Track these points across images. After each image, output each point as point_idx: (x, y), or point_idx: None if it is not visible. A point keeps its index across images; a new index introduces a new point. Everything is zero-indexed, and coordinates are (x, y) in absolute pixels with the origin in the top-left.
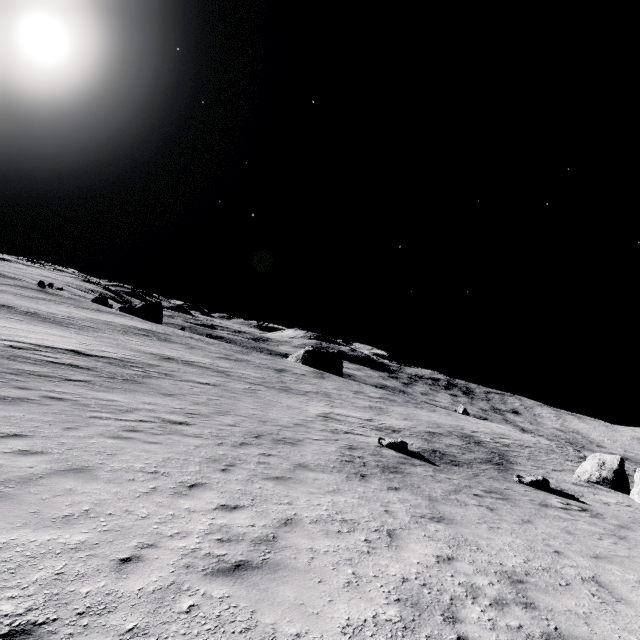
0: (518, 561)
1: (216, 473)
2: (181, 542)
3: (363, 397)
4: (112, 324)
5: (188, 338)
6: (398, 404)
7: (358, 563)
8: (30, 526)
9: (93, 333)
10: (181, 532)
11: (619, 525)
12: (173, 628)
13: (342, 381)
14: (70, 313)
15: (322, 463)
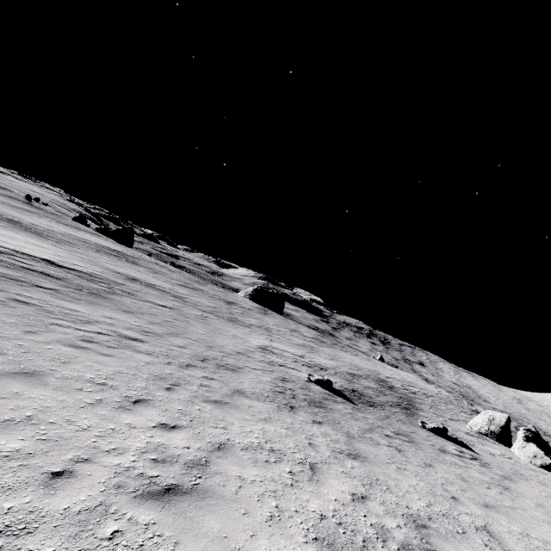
0: (422, 505)
1: (161, 391)
2: (116, 459)
3: (298, 335)
4: (87, 242)
5: (153, 263)
6: (327, 345)
7: (282, 496)
8: None
9: (69, 247)
10: (118, 448)
11: (503, 476)
12: None
13: (282, 319)
14: (51, 227)
15: (257, 391)
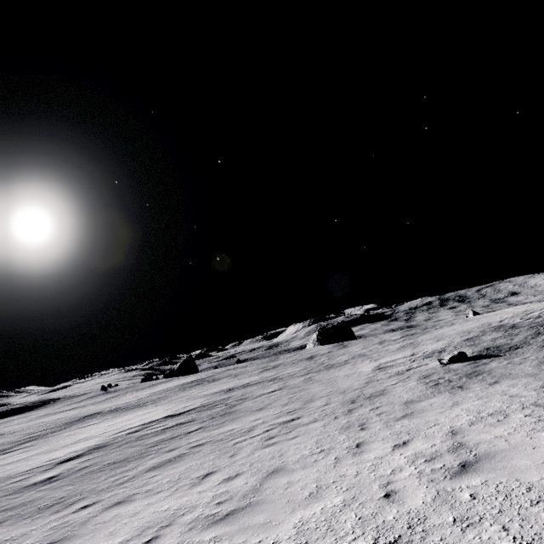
0: None
1: (360, 433)
2: (404, 473)
3: (389, 343)
4: (170, 389)
5: (227, 371)
6: (420, 334)
7: (542, 428)
8: (298, 508)
9: (165, 401)
10: (394, 469)
11: None
12: (479, 508)
13: (361, 341)
14: (137, 396)
15: (420, 394)
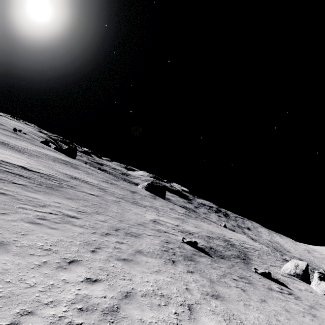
0: None
1: (88, 253)
2: (52, 310)
3: (175, 212)
4: (48, 155)
5: (88, 168)
6: (192, 218)
7: None
8: None
9: (36, 158)
10: (55, 301)
11: (310, 306)
12: None
13: (164, 202)
14: (27, 146)
15: (151, 251)
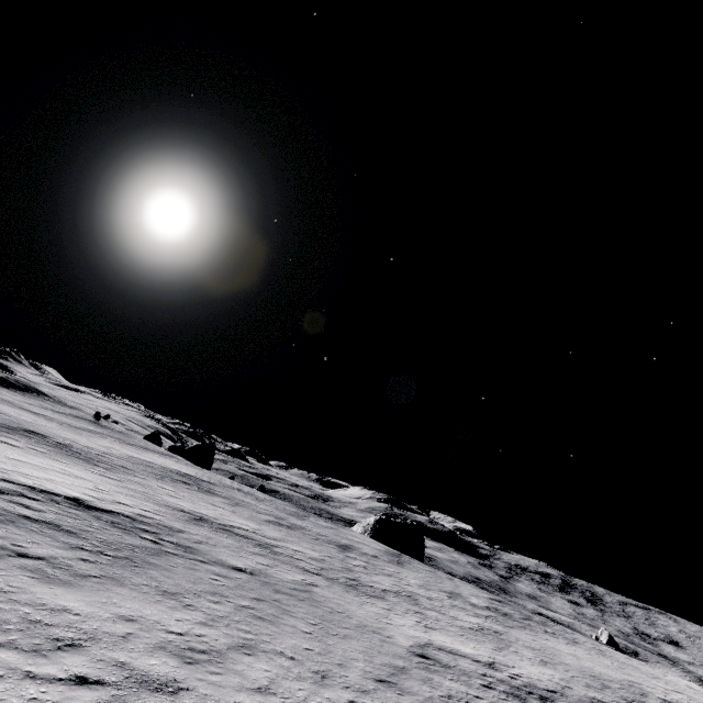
0: None
1: None
2: None
3: (464, 605)
4: (152, 465)
5: (235, 490)
6: (518, 623)
7: None
8: None
9: (122, 475)
10: None
11: None
12: None
13: (427, 571)
14: (110, 448)
15: None
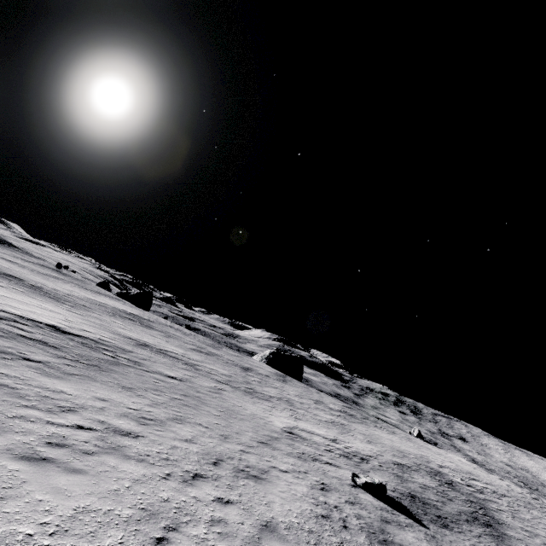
0: None
1: None
2: None
3: (324, 408)
4: (105, 306)
5: (168, 327)
6: (358, 420)
7: None
8: None
9: (83, 311)
10: None
11: None
12: None
13: (303, 387)
14: (72, 291)
15: (294, 521)
